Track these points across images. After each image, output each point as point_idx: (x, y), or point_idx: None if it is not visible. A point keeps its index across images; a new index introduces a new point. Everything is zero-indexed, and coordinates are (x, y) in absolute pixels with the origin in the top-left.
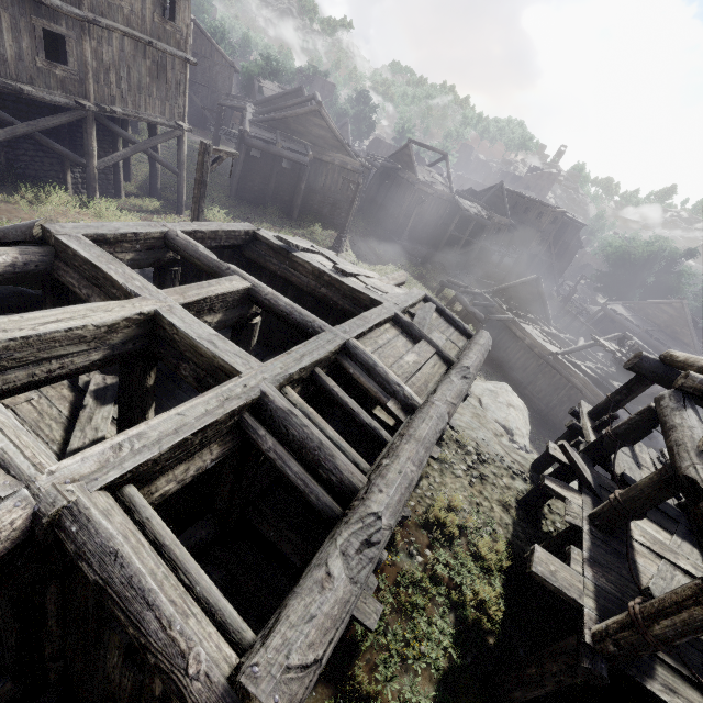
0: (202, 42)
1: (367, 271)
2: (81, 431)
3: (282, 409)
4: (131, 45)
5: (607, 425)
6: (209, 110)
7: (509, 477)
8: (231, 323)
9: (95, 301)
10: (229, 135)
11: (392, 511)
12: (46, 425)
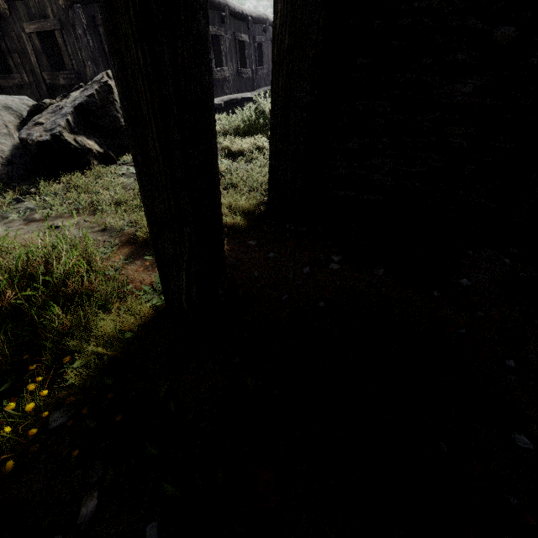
0: None
1: None
2: None
3: None
4: None
5: None
6: None
7: None
8: None
9: None
10: None
11: None
12: None
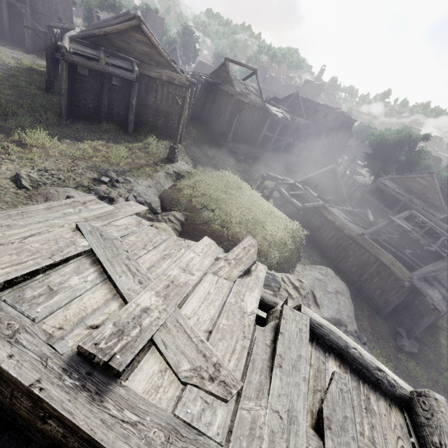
0: None
1: (191, 255)
2: None
3: None
4: None
5: None
6: (33, 29)
7: None
8: None
9: None
10: None
11: None
12: None
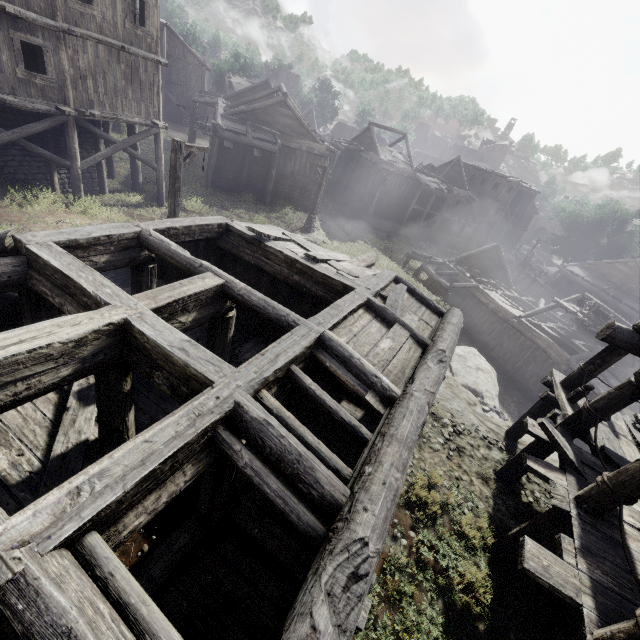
0: (175, 44)
1: (338, 255)
2: (64, 435)
3: (258, 419)
4: (105, 51)
5: (583, 396)
6: (183, 107)
7: (485, 447)
8: (206, 320)
9: (67, 310)
10: (203, 129)
11: (379, 532)
12: (30, 431)
